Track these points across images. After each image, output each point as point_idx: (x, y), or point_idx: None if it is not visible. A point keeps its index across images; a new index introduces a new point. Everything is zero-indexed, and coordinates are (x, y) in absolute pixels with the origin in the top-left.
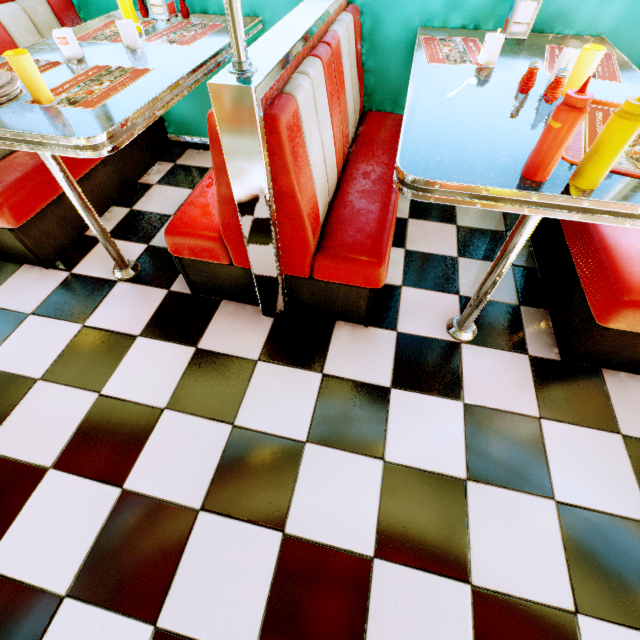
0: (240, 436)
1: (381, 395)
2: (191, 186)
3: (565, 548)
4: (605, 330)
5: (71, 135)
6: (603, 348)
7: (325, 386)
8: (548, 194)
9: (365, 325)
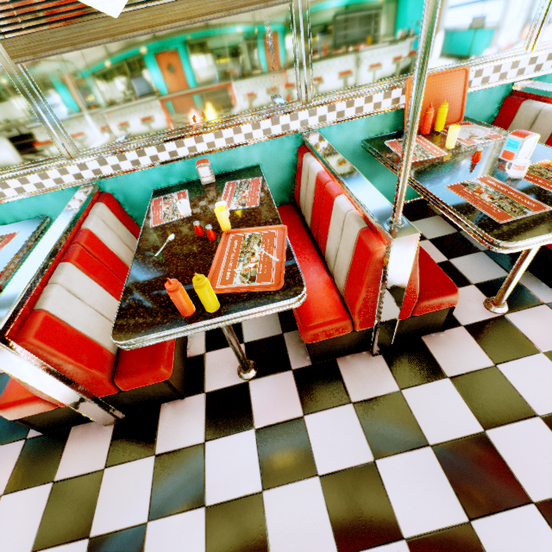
0: (96, 545)
1: (199, 452)
2: None
3: (328, 510)
4: (311, 345)
5: None
6: (324, 350)
7: (158, 465)
8: (191, 325)
9: (181, 399)
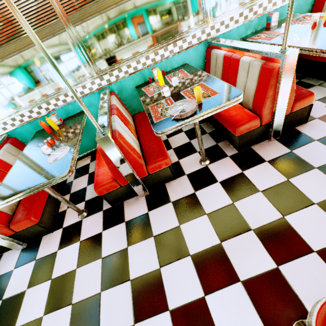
0: (323, 168)
1: None
2: (181, 131)
3: None
4: None
5: (235, 97)
6: None
7: (323, 142)
8: None
9: (306, 122)
